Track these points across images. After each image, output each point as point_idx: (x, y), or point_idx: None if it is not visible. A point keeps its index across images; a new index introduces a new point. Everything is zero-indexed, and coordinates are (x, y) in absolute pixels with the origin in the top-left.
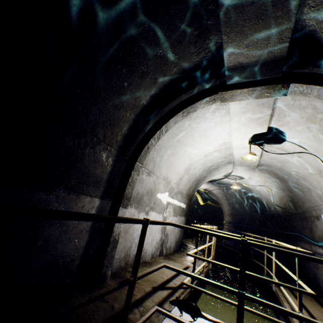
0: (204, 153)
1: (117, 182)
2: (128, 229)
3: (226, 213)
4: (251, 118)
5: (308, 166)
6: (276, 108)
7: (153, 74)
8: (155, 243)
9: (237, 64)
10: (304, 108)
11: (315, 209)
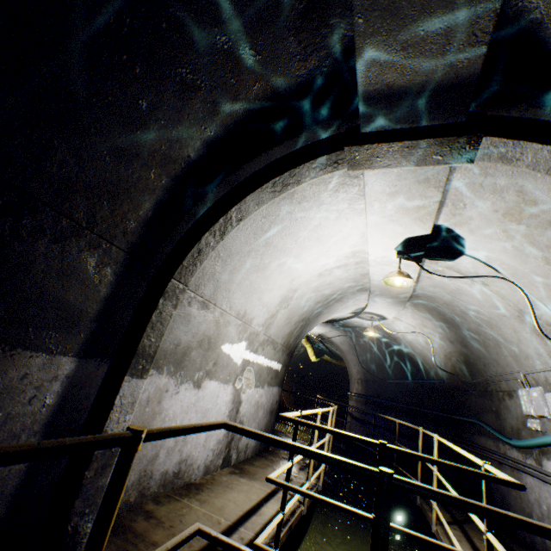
0: (317, 270)
1: (127, 322)
2: (152, 421)
3: (355, 378)
4: (404, 206)
5: (498, 302)
6: (451, 190)
7: (208, 91)
8: (215, 443)
9: (384, 89)
10: (502, 192)
11: (506, 378)
